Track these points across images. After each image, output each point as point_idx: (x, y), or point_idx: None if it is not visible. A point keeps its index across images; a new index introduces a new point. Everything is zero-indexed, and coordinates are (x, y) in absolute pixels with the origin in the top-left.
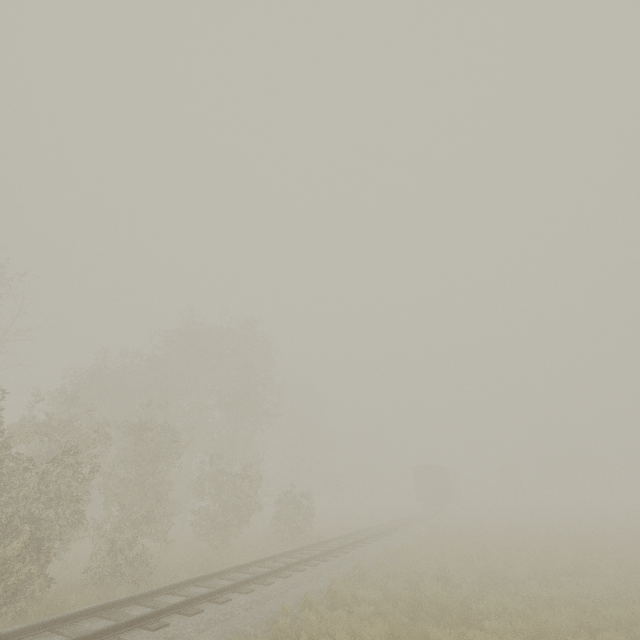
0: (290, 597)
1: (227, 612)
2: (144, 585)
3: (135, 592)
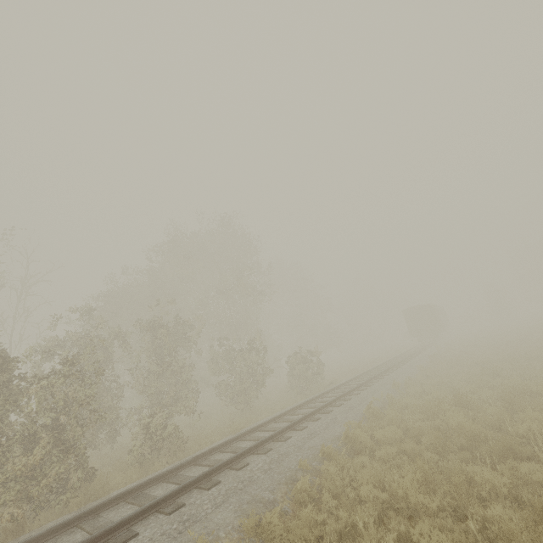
0: (308, 450)
1: (245, 478)
2: (181, 455)
3: (175, 461)
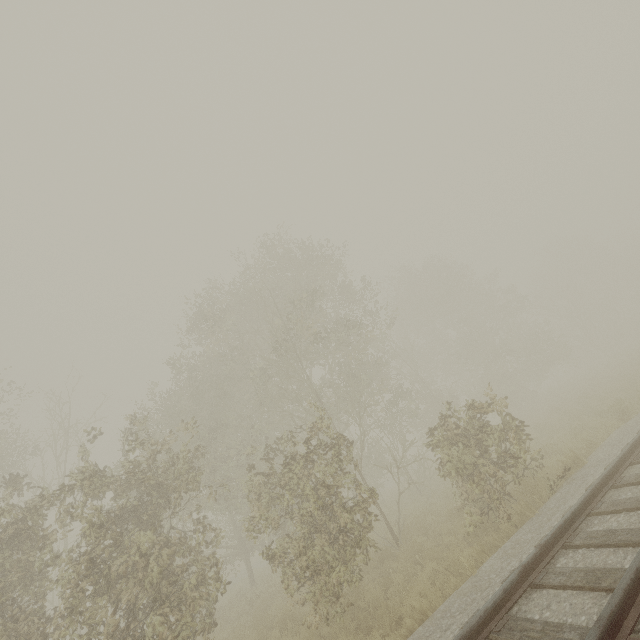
0: None
1: None
2: None
3: None
